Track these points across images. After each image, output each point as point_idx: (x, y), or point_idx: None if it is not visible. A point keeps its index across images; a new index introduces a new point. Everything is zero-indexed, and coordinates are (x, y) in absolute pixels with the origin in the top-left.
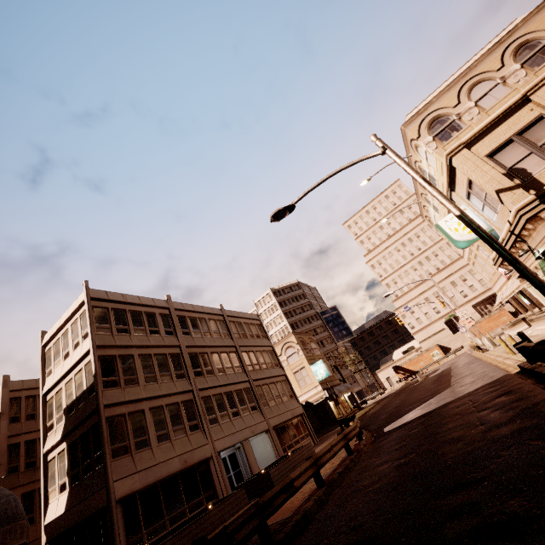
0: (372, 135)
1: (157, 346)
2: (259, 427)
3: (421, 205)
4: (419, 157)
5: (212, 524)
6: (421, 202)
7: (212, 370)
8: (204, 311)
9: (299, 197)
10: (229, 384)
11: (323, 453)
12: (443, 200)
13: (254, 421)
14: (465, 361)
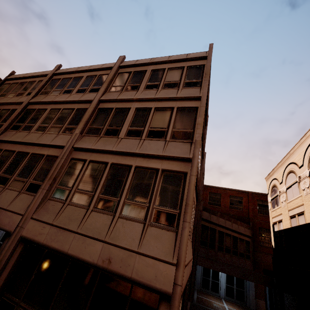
0: None
1: (8, 103)
2: (2, 216)
3: None
4: None
5: None
6: None
7: (33, 126)
8: (87, 69)
9: None
10: (32, 144)
11: None
12: None
13: (7, 204)
14: None
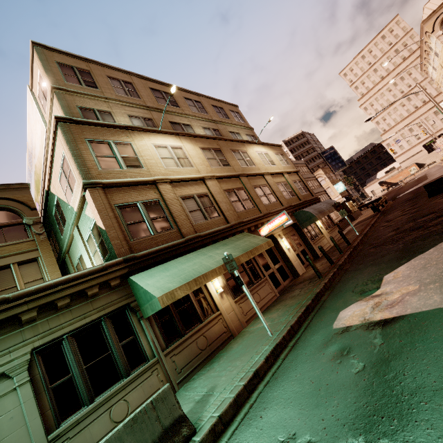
0: (417, 84)
1: None
2: None
3: (423, 64)
4: (429, 41)
5: (346, 222)
6: (423, 62)
7: None
8: None
9: (379, 111)
10: None
11: (382, 200)
12: (442, 112)
13: None
14: (436, 169)
